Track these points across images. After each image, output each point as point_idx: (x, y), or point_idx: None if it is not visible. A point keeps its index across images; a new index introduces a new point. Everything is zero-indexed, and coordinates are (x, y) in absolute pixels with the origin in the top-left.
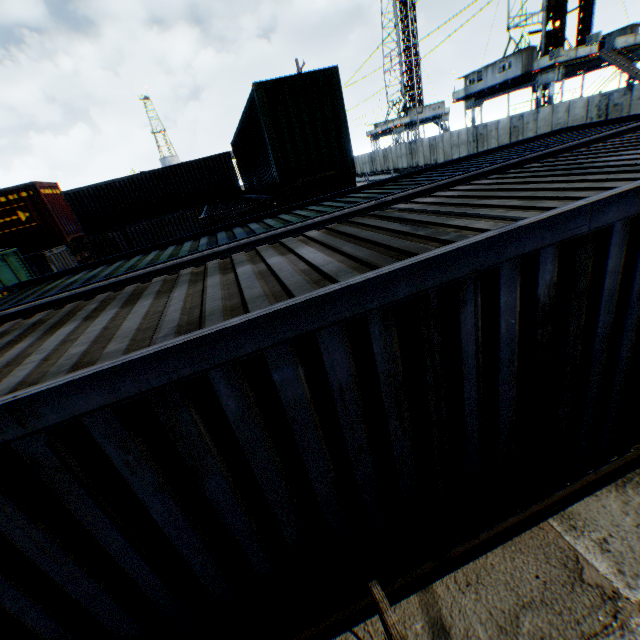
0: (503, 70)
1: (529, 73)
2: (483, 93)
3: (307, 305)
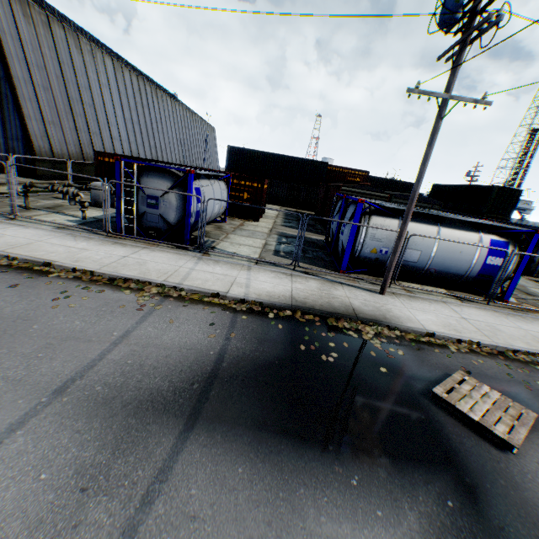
0: None
1: None
2: None
3: None
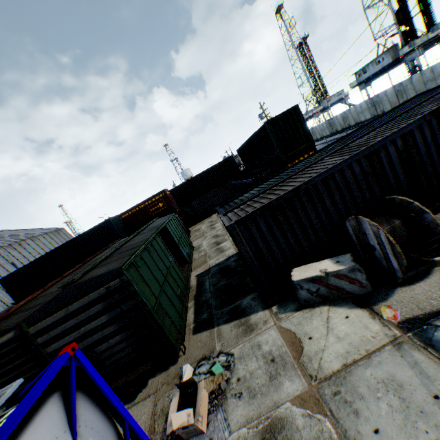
0: (379, 63)
1: (397, 58)
2: (369, 78)
3: (349, 158)
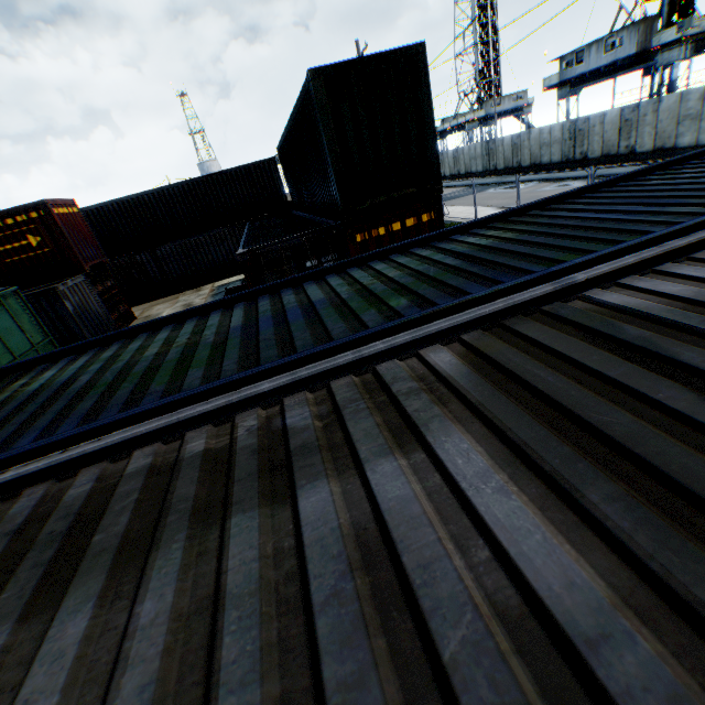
0: (612, 48)
1: (646, 51)
2: (582, 78)
3: None
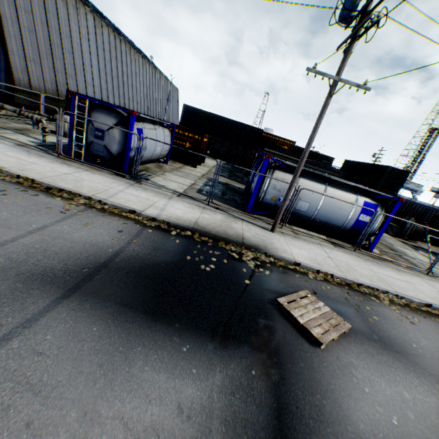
0: None
1: None
2: None
3: (421, 204)
